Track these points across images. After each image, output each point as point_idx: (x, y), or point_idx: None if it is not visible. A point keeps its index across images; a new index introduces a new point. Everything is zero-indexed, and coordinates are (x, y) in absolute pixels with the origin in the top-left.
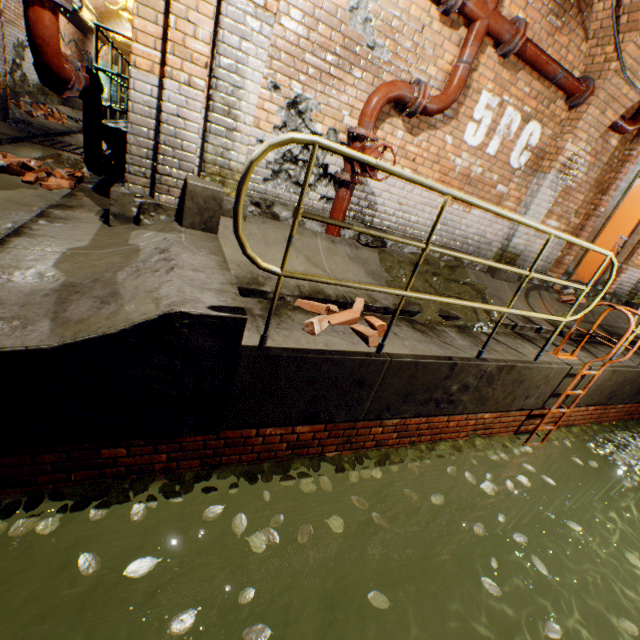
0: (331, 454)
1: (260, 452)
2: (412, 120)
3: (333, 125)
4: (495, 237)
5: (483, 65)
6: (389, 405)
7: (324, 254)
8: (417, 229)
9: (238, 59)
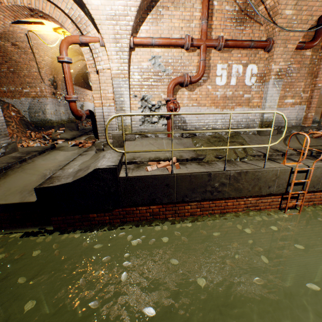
0: (170, 218)
1: (140, 217)
2: (189, 86)
3: (158, 100)
4: (255, 117)
5: (213, 56)
6: (186, 194)
7: (165, 145)
8: (209, 125)
9: (120, 94)
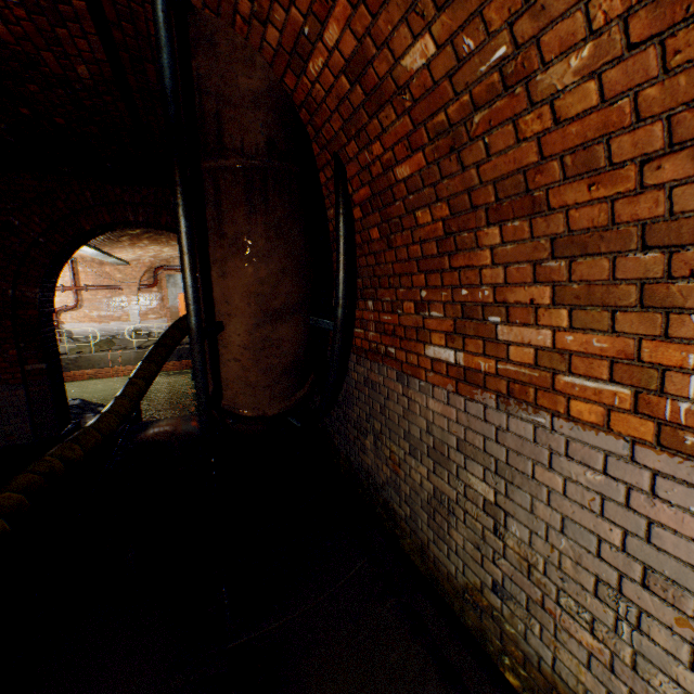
0: None
1: None
2: (72, 311)
3: None
4: (129, 327)
5: (86, 294)
6: None
7: None
8: (93, 334)
9: None
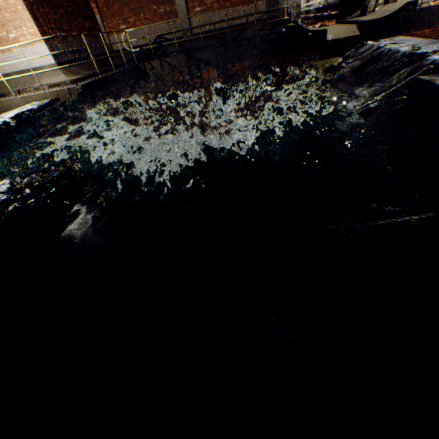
0: None
1: None
2: None
3: None
4: None
5: None
6: None
7: None
8: None
9: None
